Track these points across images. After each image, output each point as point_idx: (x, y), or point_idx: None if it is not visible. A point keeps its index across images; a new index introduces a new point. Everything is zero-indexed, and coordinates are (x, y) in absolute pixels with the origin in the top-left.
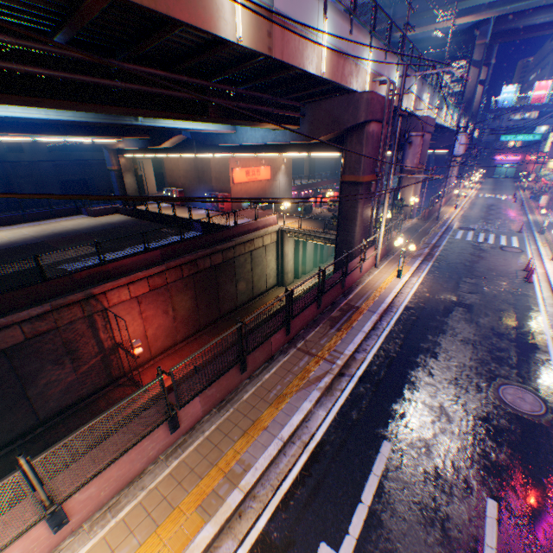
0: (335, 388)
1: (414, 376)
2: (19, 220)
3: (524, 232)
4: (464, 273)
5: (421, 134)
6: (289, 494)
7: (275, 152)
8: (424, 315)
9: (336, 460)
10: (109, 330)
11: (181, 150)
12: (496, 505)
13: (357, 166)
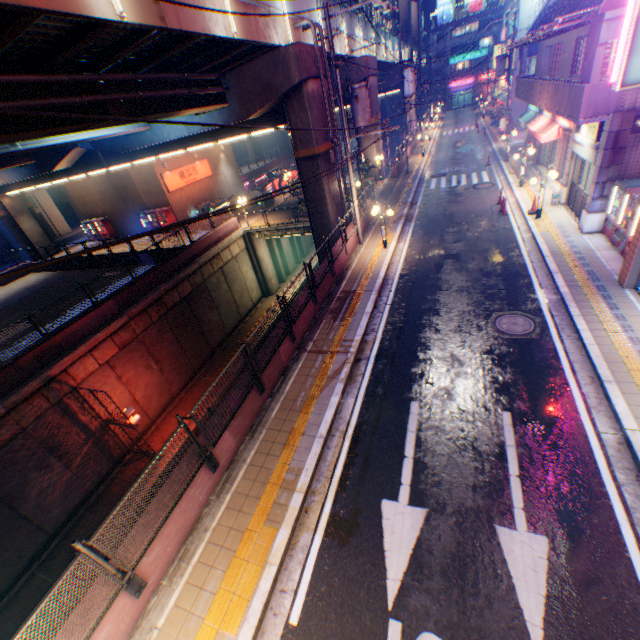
0: (356, 374)
1: (423, 337)
2: None
3: (492, 163)
4: (446, 224)
5: (364, 84)
6: (344, 477)
7: (208, 142)
8: (419, 278)
9: (375, 434)
10: (89, 410)
11: (85, 168)
12: (509, 415)
13: (308, 137)
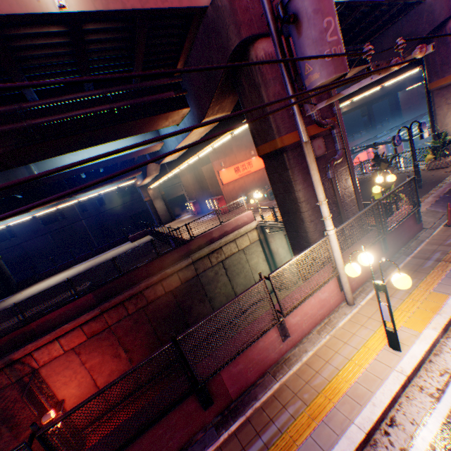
0: None
1: None
2: (90, 256)
3: None
4: None
5: None
6: None
7: (204, 147)
8: None
9: None
10: (47, 389)
11: (163, 173)
12: None
13: (264, 124)
